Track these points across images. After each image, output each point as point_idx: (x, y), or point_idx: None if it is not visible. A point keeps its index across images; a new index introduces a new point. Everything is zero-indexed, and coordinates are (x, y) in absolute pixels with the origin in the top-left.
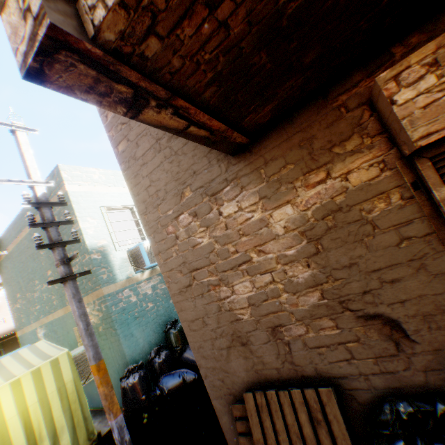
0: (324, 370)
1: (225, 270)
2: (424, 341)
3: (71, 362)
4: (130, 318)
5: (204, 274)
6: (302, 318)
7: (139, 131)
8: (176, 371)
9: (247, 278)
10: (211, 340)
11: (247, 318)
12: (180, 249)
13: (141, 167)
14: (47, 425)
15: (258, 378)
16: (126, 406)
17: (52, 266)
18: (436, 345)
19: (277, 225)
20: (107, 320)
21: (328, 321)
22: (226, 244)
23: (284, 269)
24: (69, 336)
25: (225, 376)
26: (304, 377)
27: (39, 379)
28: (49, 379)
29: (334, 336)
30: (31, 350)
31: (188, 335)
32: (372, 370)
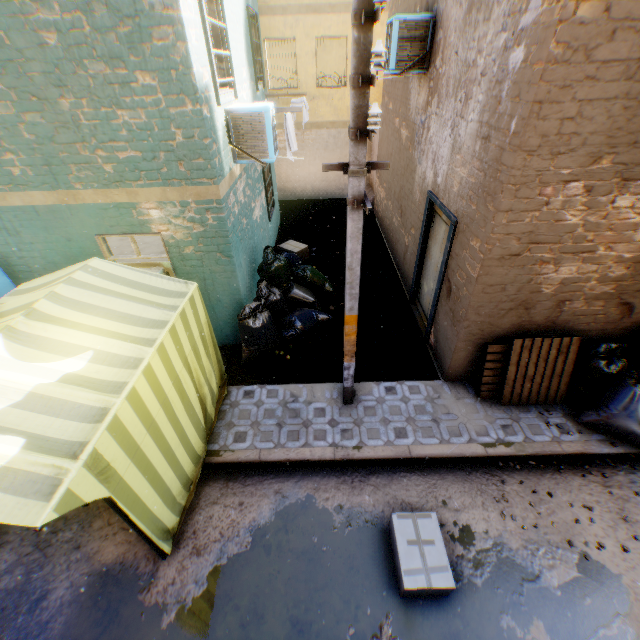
0: (568, 328)
1: (566, 252)
2: (633, 318)
3: (202, 301)
4: (237, 240)
5: (543, 250)
6: (587, 298)
7: (634, 15)
8: (306, 312)
9: (577, 264)
10: (498, 303)
11: (547, 292)
12: (539, 217)
13: (583, 81)
14: (203, 373)
15: (516, 330)
16: (257, 347)
17: (6, 70)
18: (635, 320)
19: (639, 233)
20: (213, 241)
21: (600, 302)
22: (588, 231)
23: (610, 266)
24: (73, 247)
25: (488, 328)
26: (551, 331)
27: (186, 324)
28: (192, 323)
29: (594, 311)
30: (101, 278)
31: (476, 296)
32: (594, 329)
